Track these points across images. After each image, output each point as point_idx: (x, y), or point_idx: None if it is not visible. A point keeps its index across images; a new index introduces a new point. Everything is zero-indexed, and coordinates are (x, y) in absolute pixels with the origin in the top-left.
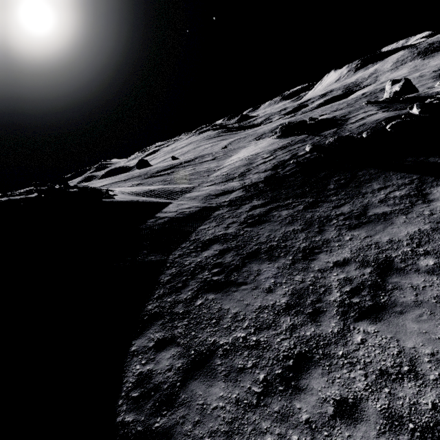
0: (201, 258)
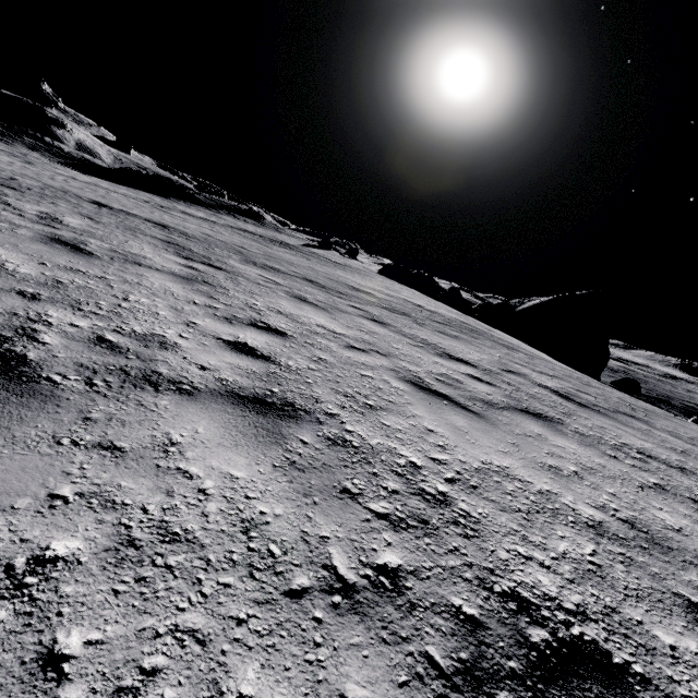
0: (2, 130)
